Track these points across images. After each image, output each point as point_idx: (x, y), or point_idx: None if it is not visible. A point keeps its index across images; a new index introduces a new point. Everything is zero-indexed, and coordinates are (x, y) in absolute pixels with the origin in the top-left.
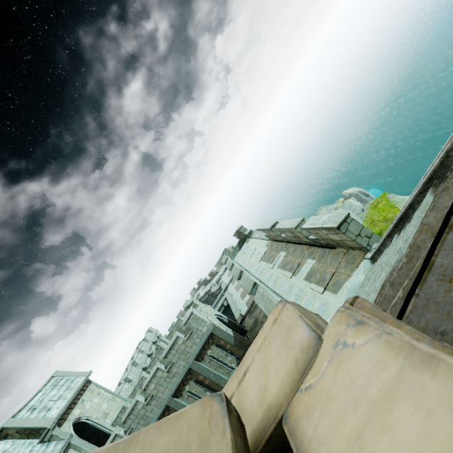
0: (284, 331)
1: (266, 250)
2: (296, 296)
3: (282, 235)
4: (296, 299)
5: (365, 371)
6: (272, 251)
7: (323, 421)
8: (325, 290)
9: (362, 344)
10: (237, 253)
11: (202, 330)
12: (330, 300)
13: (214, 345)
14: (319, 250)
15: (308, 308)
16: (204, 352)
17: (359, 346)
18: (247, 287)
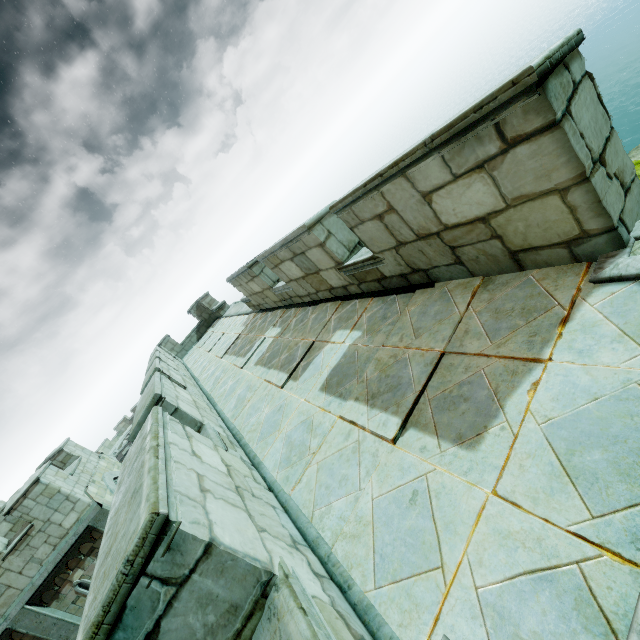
0: None
1: (241, 331)
2: (289, 446)
3: (275, 286)
4: (287, 457)
5: None
6: (253, 331)
7: None
8: (409, 427)
9: None
10: (192, 346)
11: (61, 524)
12: (447, 479)
13: (95, 557)
14: (372, 303)
15: (333, 508)
16: (62, 577)
17: None
18: (137, 414)
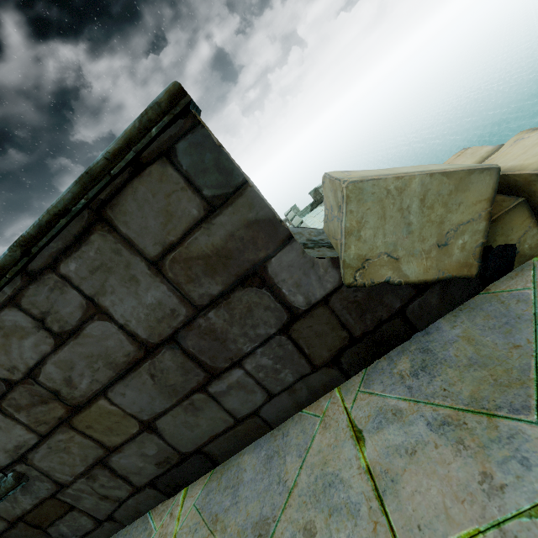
0: (468, 155)
1: None
2: None
3: None
4: None
5: (533, 140)
6: None
7: (501, 160)
8: None
9: (534, 135)
10: (306, 214)
11: None
12: None
13: None
14: None
15: None
16: None
17: (532, 136)
18: None
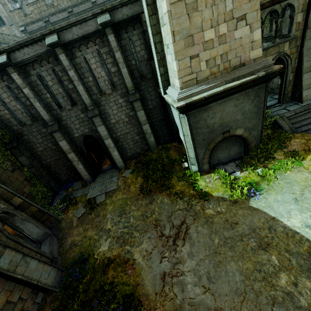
0: None
1: None
2: None
3: None
4: None
5: None
6: None
7: None
8: None
9: None
10: None
11: None
12: None
13: None
14: None
15: None
16: None
17: None
18: None
